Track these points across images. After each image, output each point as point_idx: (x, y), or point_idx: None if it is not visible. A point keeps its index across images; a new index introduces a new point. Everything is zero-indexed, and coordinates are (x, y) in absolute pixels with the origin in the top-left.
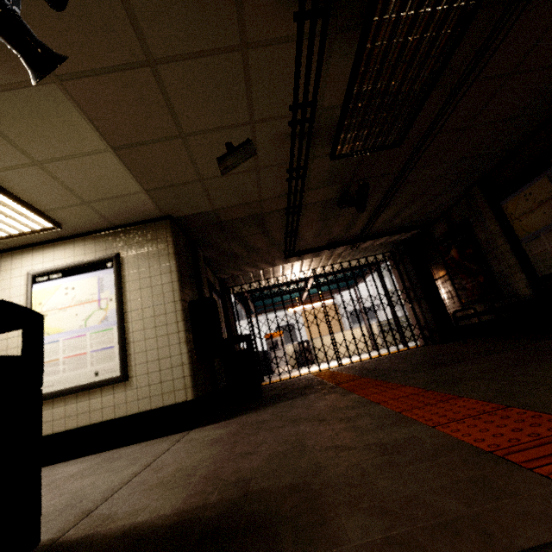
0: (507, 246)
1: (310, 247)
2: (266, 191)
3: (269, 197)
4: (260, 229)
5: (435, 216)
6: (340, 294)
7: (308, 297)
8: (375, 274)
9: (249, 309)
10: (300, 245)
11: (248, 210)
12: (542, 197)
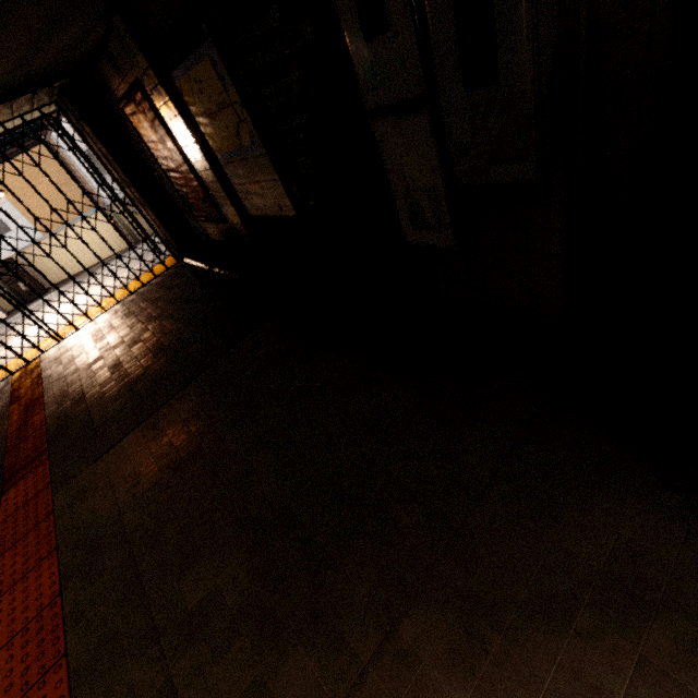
0: (205, 163)
1: None
2: None
3: None
4: None
5: (87, 51)
6: None
7: None
8: None
9: None
10: None
11: None
12: (217, 99)
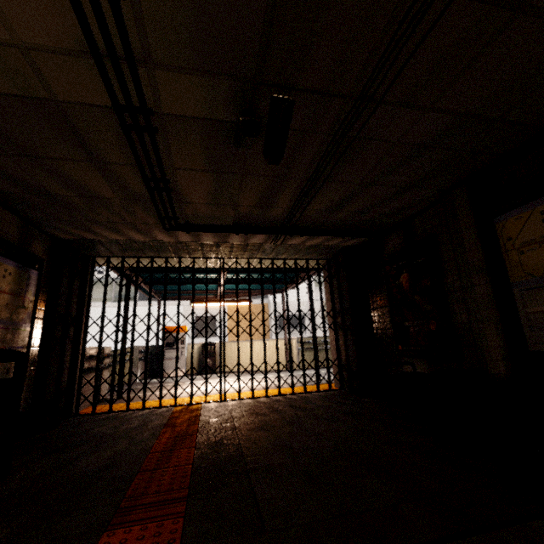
0: (489, 288)
1: (206, 221)
2: (13, 6)
3: (42, 41)
4: (81, 151)
5: (391, 224)
6: (249, 300)
7: (226, 292)
8: (314, 282)
9: (128, 293)
10: (187, 213)
11: (5, 74)
12: None
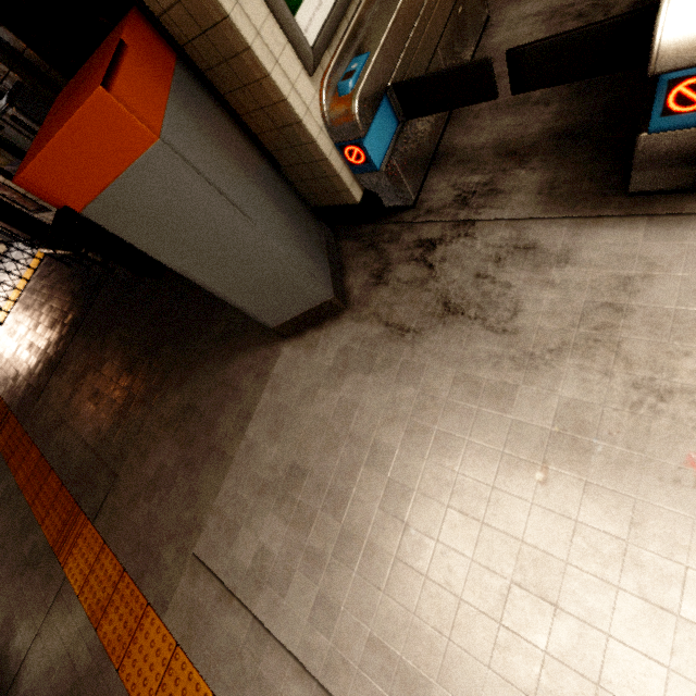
0: None
1: None
2: None
3: None
4: None
5: None
6: None
7: None
8: None
9: None
10: None
11: None
12: None
